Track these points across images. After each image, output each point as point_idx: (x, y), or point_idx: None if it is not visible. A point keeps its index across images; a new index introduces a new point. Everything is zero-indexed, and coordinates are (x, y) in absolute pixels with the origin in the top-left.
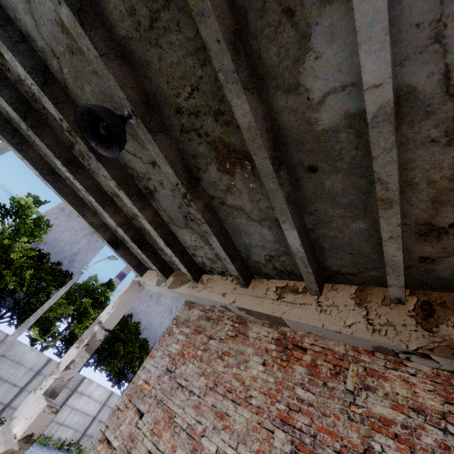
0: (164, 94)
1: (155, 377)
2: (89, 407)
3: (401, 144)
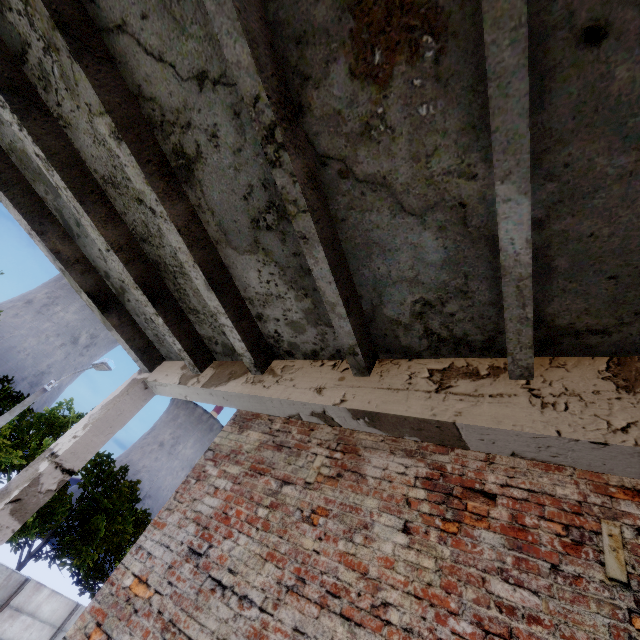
0: None
1: (163, 567)
2: (31, 635)
3: None
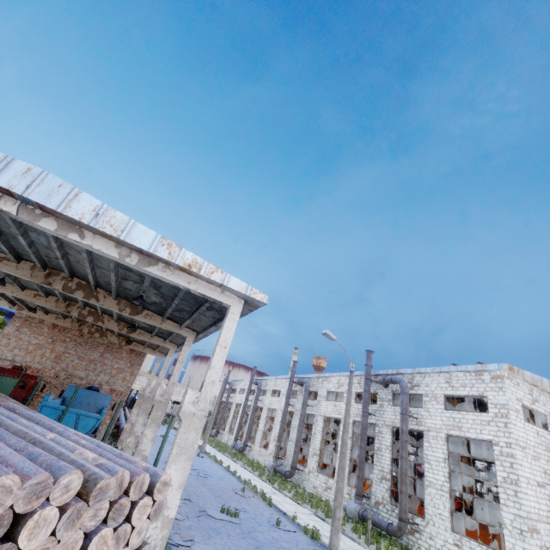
0: None
1: (12, 331)
2: None
3: None
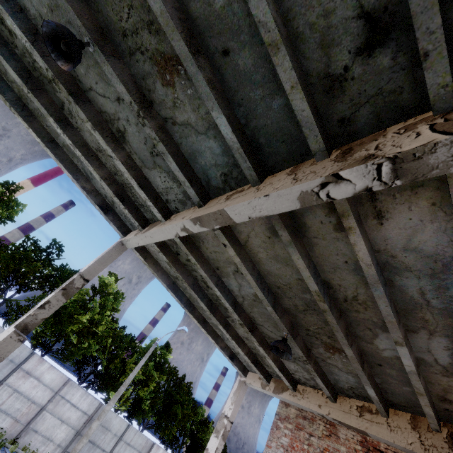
0: (302, 324)
1: None
2: None
3: (422, 370)
